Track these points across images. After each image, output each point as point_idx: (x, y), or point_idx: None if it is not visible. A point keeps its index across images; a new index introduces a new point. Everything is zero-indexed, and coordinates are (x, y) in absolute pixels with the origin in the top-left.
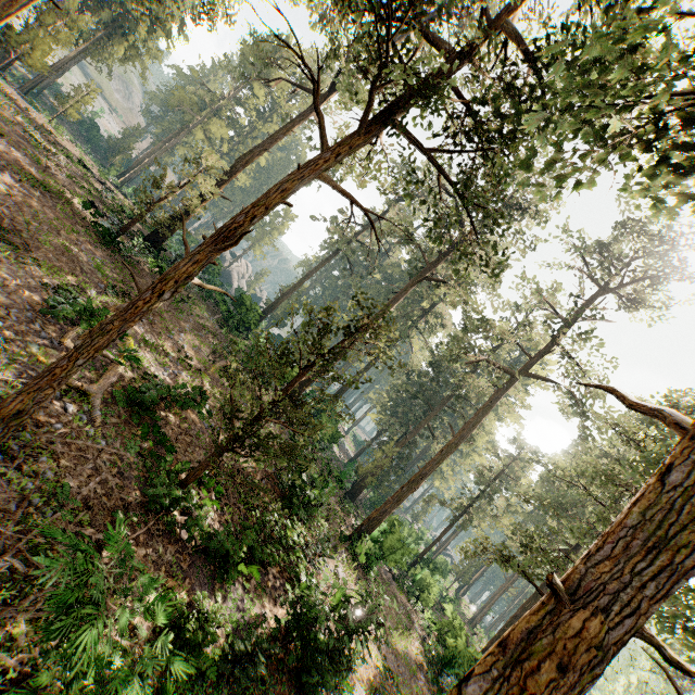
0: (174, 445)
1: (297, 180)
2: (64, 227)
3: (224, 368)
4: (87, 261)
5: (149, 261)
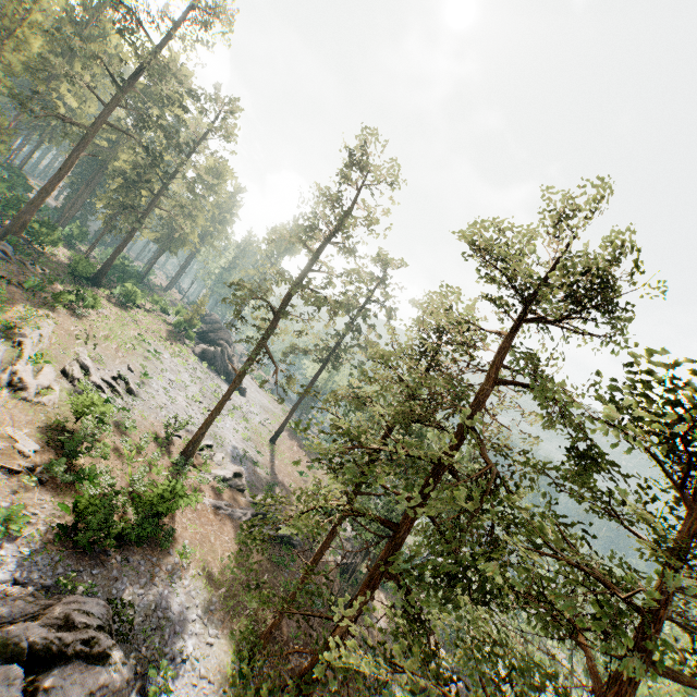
0: None
1: None
2: None
3: None
4: None
5: None
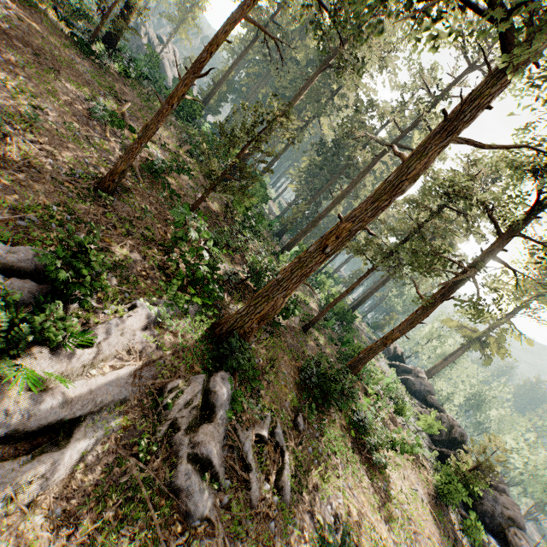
0: (179, 194)
1: (232, 23)
2: (60, 44)
3: (188, 151)
4: (84, 73)
5: (115, 65)
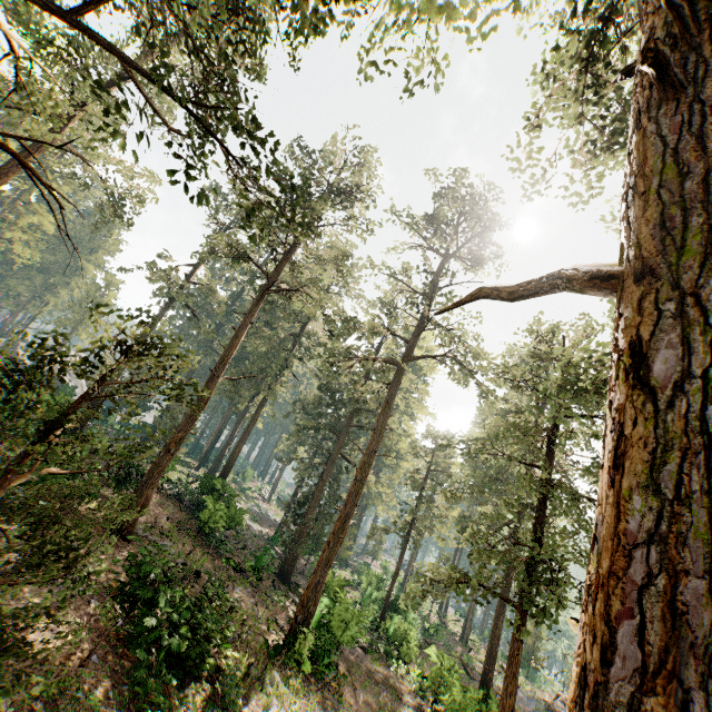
0: None
1: None
2: None
3: None
4: None
5: None
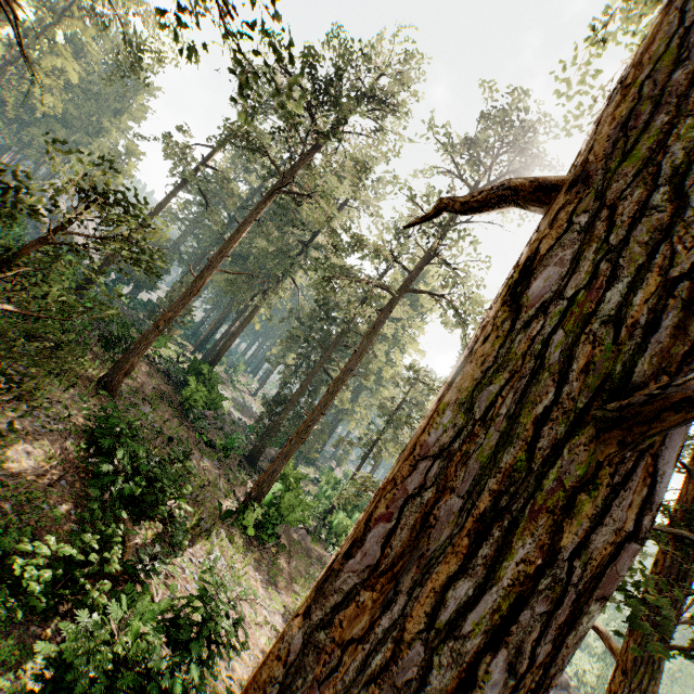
0: None
1: None
2: None
3: None
4: None
5: None
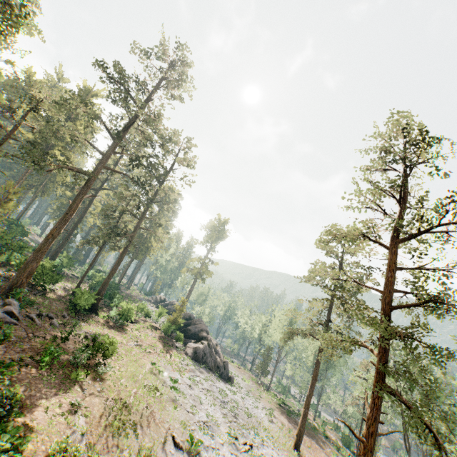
0: None
1: None
2: None
3: None
4: None
5: None
